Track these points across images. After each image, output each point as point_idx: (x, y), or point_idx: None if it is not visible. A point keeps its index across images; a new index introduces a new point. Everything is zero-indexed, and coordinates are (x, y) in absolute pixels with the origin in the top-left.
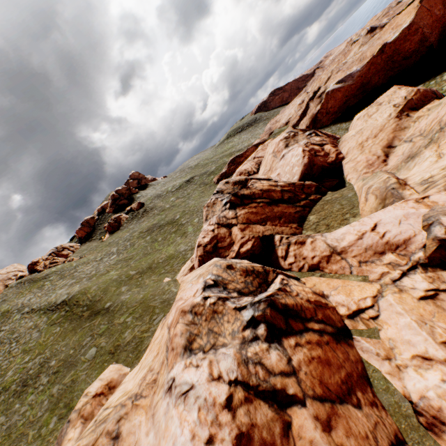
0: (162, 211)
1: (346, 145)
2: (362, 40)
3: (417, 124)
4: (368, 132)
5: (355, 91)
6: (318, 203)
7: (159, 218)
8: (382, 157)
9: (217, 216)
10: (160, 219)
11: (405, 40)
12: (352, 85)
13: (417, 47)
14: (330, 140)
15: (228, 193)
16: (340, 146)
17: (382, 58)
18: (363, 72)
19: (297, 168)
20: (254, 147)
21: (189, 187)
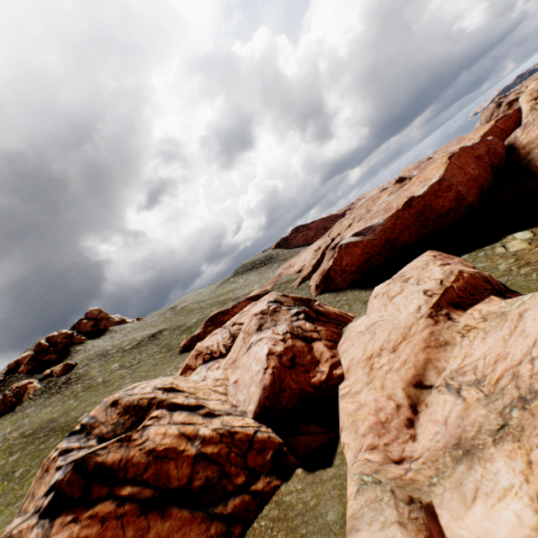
0: (85, 389)
1: (349, 349)
2: (391, 189)
3: (468, 345)
4: (385, 335)
5: (380, 248)
6: (269, 508)
7: (67, 406)
8: (405, 410)
9: (5, 534)
10: (67, 409)
11: (436, 195)
12: (373, 240)
13: (453, 204)
14: (329, 328)
15: (99, 435)
16: (340, 347)
17: (411, 213)
18: (387, 226)
19: (255, 388)
20: (248, 301)
21: (149, 347)
